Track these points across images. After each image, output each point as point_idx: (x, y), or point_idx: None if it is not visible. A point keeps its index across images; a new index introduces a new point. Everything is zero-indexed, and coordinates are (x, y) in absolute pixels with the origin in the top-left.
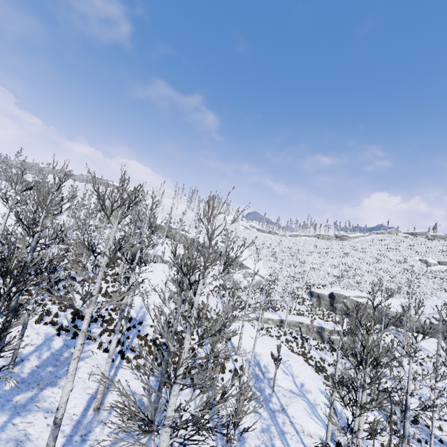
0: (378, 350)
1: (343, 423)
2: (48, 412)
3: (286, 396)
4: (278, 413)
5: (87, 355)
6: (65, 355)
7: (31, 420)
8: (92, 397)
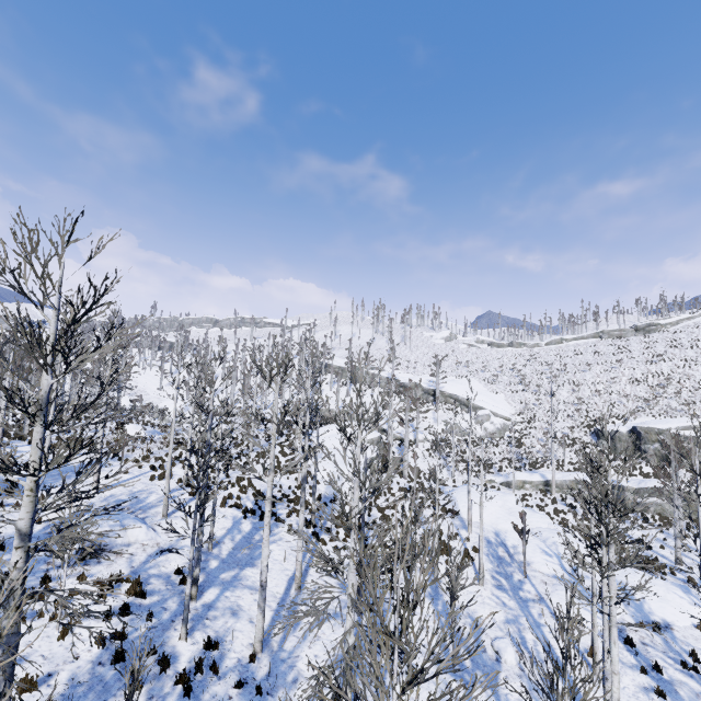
0: (611, 492)
1: (644, 618)
2: (253, 589)
3: (547, 583)
4: (532, 602)
5: (278, 537)
6: (256, 538)
7: (239, 594)
8: (291, 578)
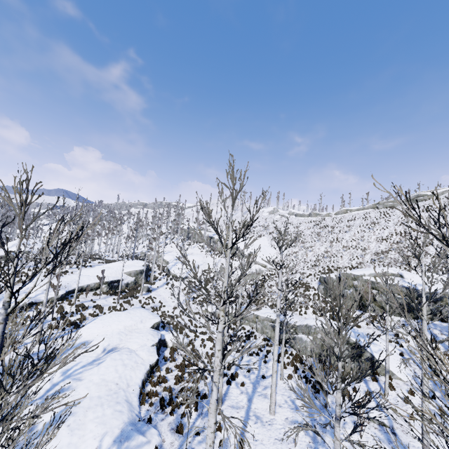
0: None
1: None
2: None
3: None
4: None
5: None
6: None
7: None
8: None
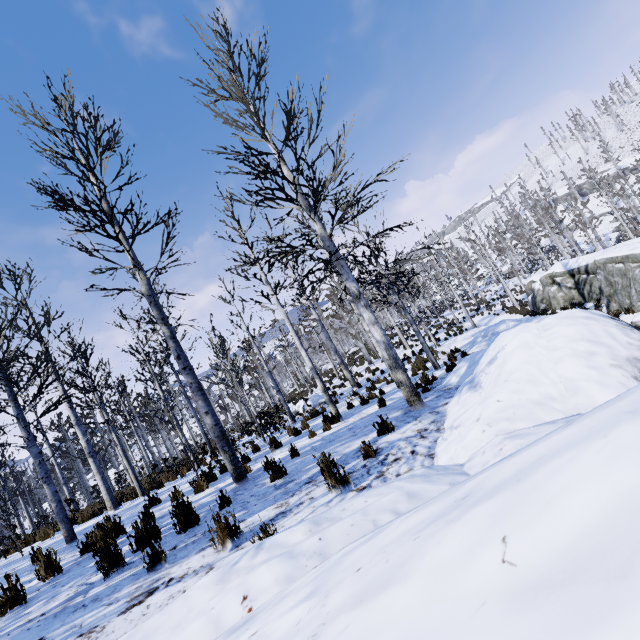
0: None
1: None
2: None
3: None
4: None
5: None
6: None
7: None
8: None
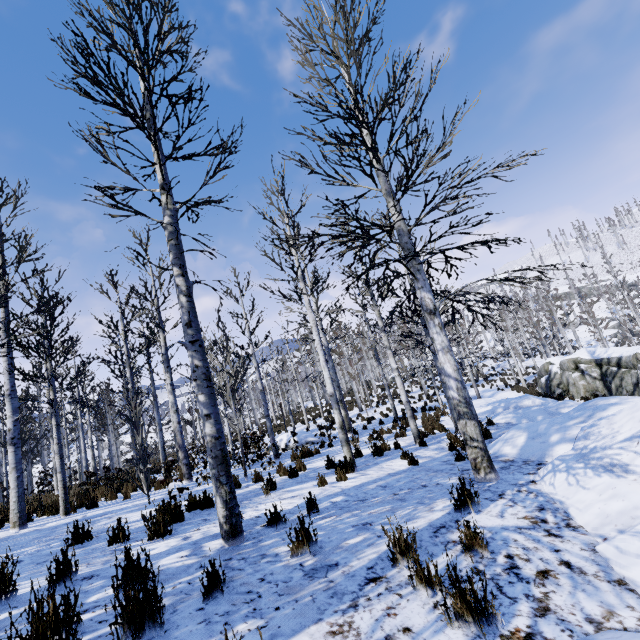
0: None
1: None
2: None
3: None
4: None
5: None
6: None
7: None
8: None
